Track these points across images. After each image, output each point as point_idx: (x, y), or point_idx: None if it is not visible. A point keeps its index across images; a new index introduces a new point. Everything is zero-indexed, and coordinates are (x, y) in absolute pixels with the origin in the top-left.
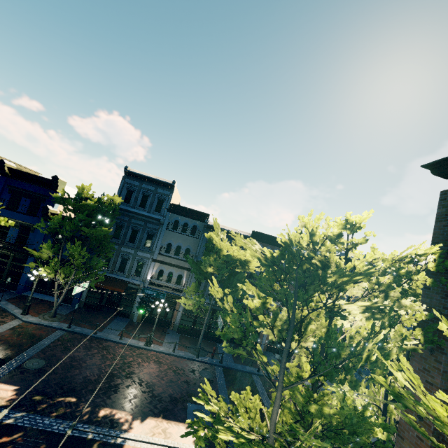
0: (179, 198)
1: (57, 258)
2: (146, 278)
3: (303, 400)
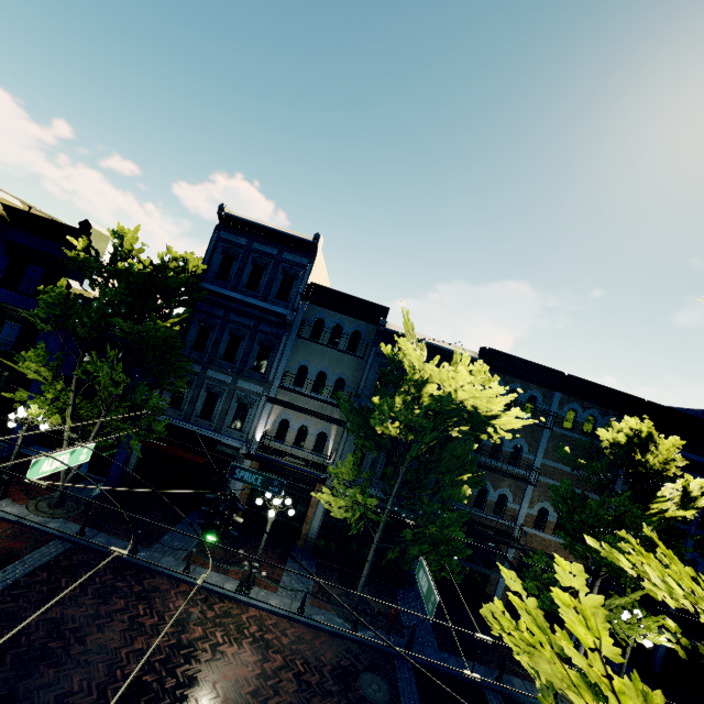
0: (327, 282)
1: (62, 384)
2: (254, 435)
3: None
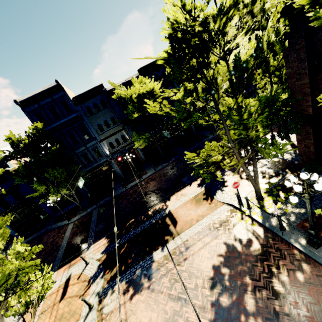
0: (72, 93)
1: (50, 186)
2: (106, 154)
3: (238, 117)
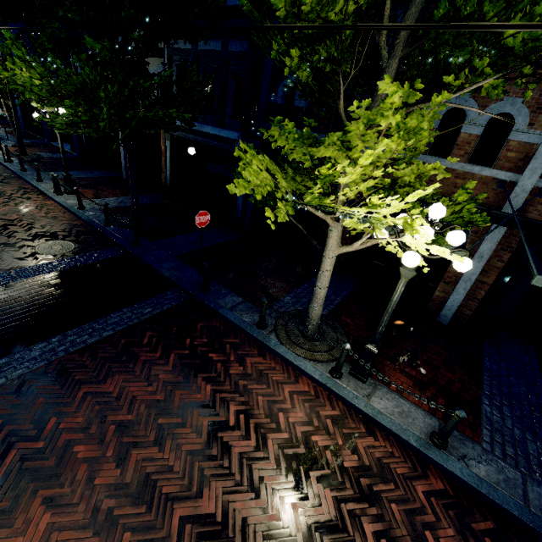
0: None
1: None
2: None
3: None
